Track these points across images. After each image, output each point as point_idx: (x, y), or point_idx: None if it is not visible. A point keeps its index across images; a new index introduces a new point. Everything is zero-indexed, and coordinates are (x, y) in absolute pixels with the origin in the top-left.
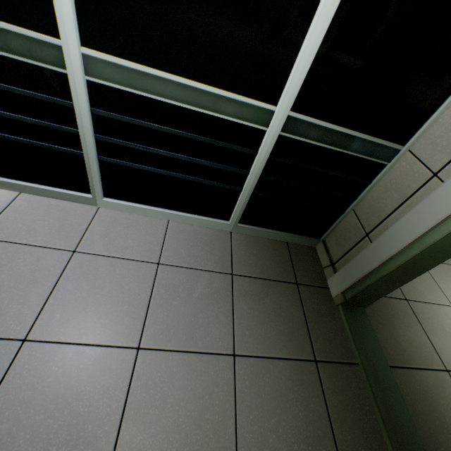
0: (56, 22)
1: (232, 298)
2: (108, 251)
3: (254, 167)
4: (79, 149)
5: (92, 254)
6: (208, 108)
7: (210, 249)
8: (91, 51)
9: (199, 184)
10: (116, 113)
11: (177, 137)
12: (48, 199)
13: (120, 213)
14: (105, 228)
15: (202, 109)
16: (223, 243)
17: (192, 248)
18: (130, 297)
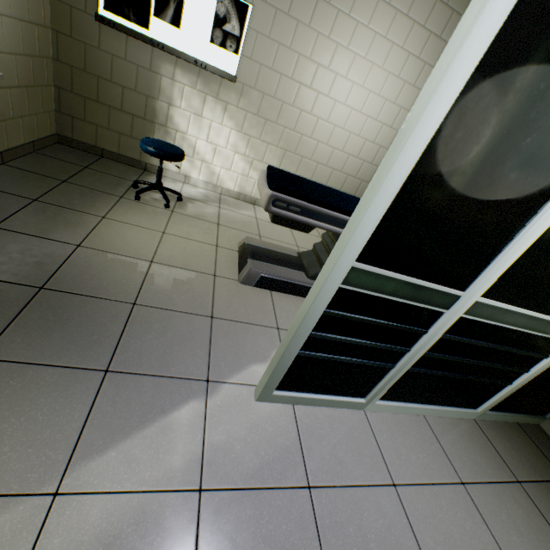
0: (468, 281)
1: (543, 517)
2: (417, 476)
3: (539, 368)
4: (392, 362)
5: (409, 485)
6: (536, 330)
7: (479, 450)
8: (481, 298)
9: (476, 381)
10: (456, 335)
11: (490, 349)
12: (319, 408)
13: (384, 414)
14: (390, 441)
15: (531, 331)
16: (480, 437)
17: (467, 451)
18: (480, 542)
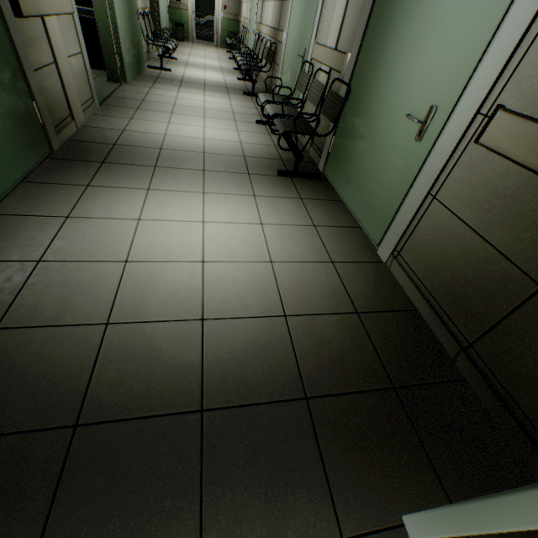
0: None
1: None
2: None
3: None
4: None
5: None
6: None
7: None
8: None
9: None
10: None
11: None
12: None
13: None
14: None
15: None
16: None
17: None
18: None
